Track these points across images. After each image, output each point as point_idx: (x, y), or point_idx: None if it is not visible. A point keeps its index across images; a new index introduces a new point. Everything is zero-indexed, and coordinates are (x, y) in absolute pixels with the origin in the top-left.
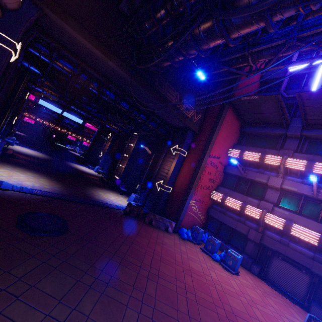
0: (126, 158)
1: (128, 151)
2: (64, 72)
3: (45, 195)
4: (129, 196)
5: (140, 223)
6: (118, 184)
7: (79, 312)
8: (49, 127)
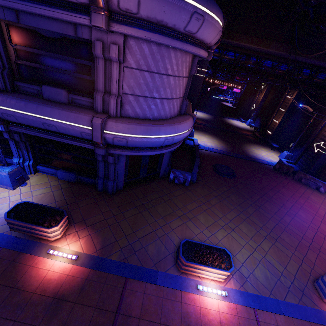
0: (281, 113)
1: (284, 105)
2: (227, 61)
3: (219, 153)
4: (281, 152)
5: (288, 178)
6: (270, 140)
7: (247, 212)
8: (204, 81)
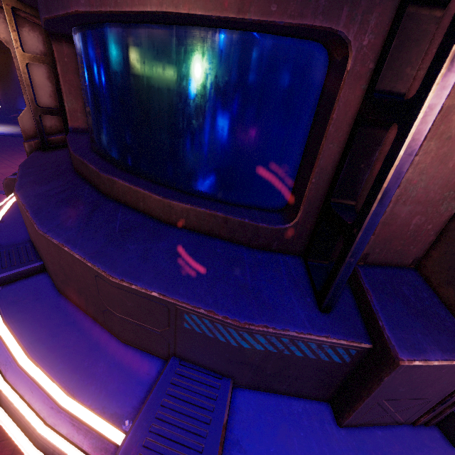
0: None
1: None
2: None
3: None
4: None
5: None
6: None
7: None
8: None
